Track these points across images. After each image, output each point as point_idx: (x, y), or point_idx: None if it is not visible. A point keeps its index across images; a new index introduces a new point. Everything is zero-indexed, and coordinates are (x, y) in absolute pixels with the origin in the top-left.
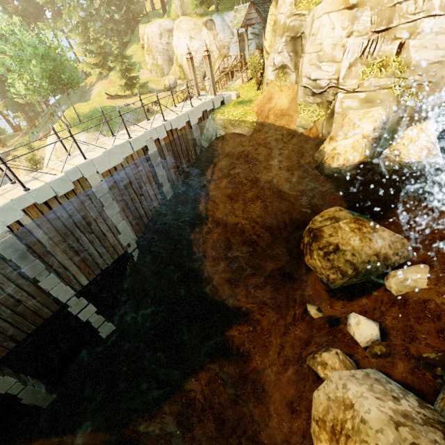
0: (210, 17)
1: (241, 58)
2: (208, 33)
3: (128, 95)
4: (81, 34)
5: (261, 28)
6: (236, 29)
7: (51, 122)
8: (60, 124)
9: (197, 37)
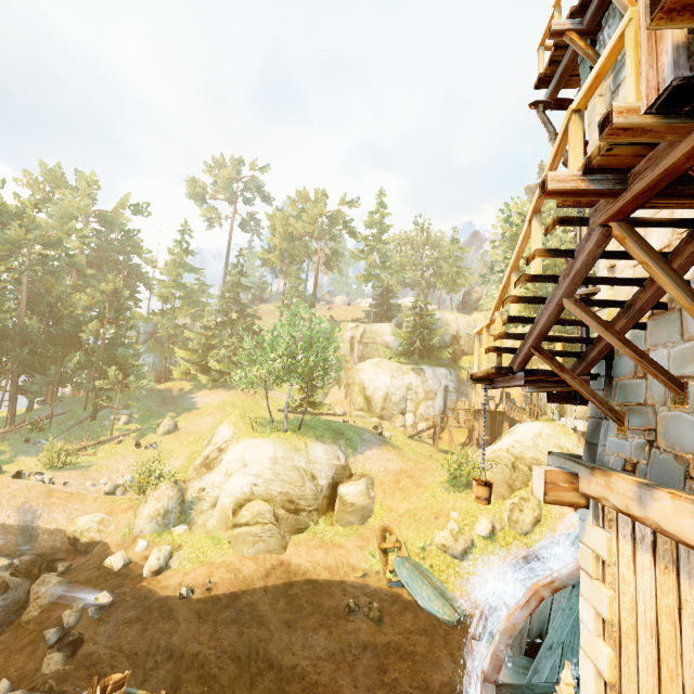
0: (416, 366)
1: (444, 404)
2: (416, 377)
3: (313, 412)
4: (202, 336)
5: (458, 386)
6: (443, 381)
7: (91, 428)
8: (243, 427)
9: (400, 378)
